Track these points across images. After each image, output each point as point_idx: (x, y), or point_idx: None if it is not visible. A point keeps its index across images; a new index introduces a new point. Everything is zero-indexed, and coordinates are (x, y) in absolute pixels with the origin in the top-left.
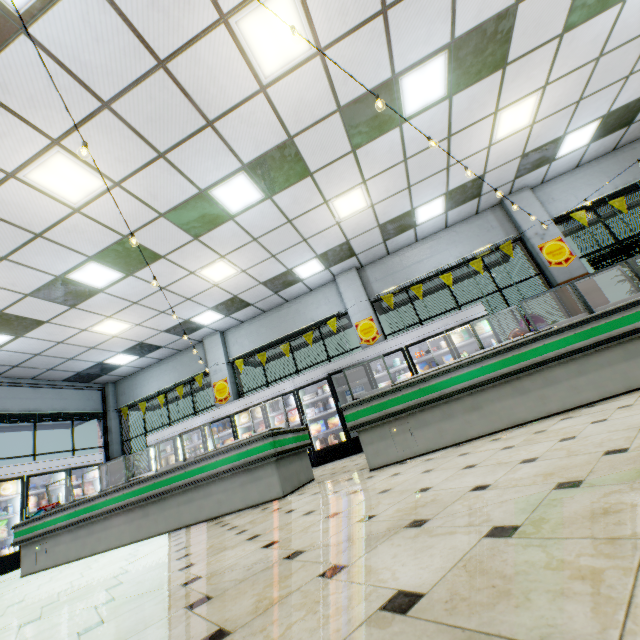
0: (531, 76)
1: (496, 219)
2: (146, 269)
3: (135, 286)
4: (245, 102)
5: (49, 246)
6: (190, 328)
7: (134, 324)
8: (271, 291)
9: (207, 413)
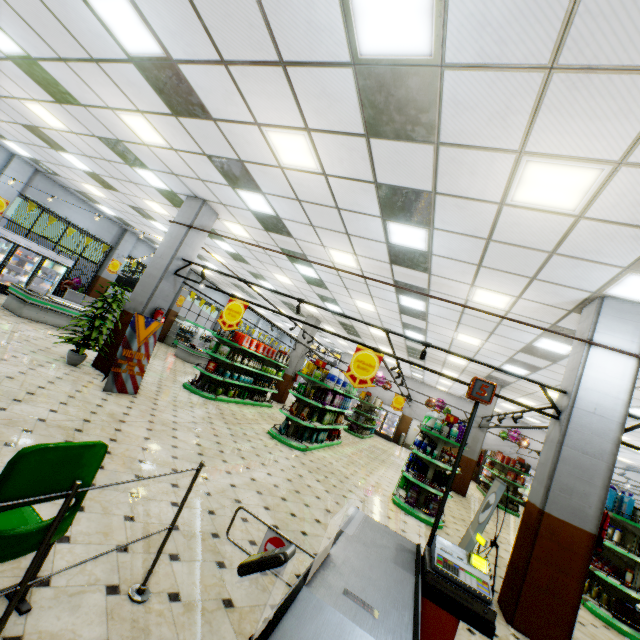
0: None
1: (117, 232)
2: None
3: None
4: (131, 191)
5: None
6: None
7: None
8: None
9: None
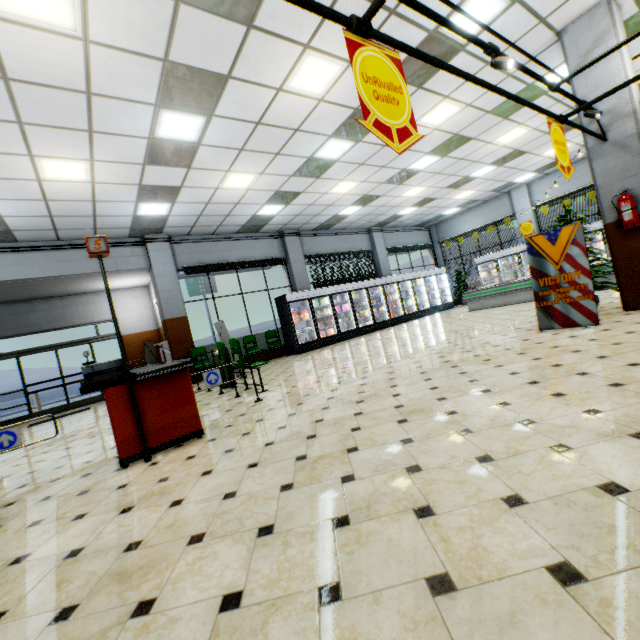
0: None
1: None
2: (511, 161)
3: (497, 171)
4: None
5: (474, 165)
6: (506, 186)
7: (476, 191)
8: None
9: (521, 245)
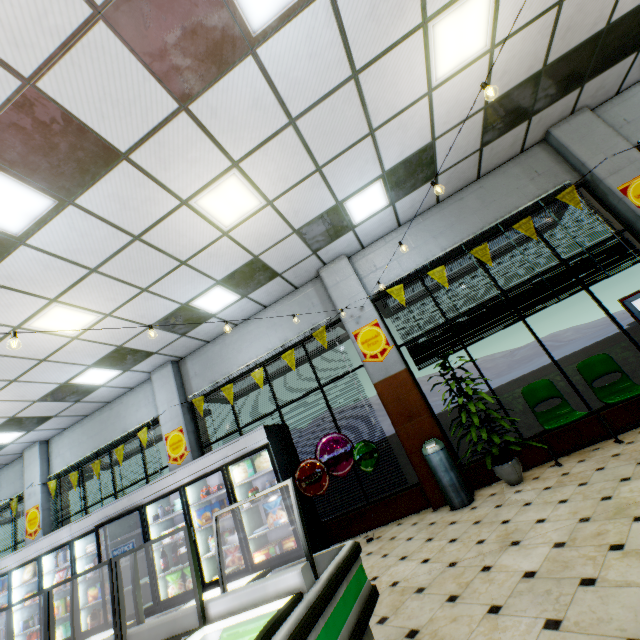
0: (194, 158)
1: (317, 294)
2: None
3: None
4: None
5: None
6: None
7: None
8: (67, 402)
9: None
